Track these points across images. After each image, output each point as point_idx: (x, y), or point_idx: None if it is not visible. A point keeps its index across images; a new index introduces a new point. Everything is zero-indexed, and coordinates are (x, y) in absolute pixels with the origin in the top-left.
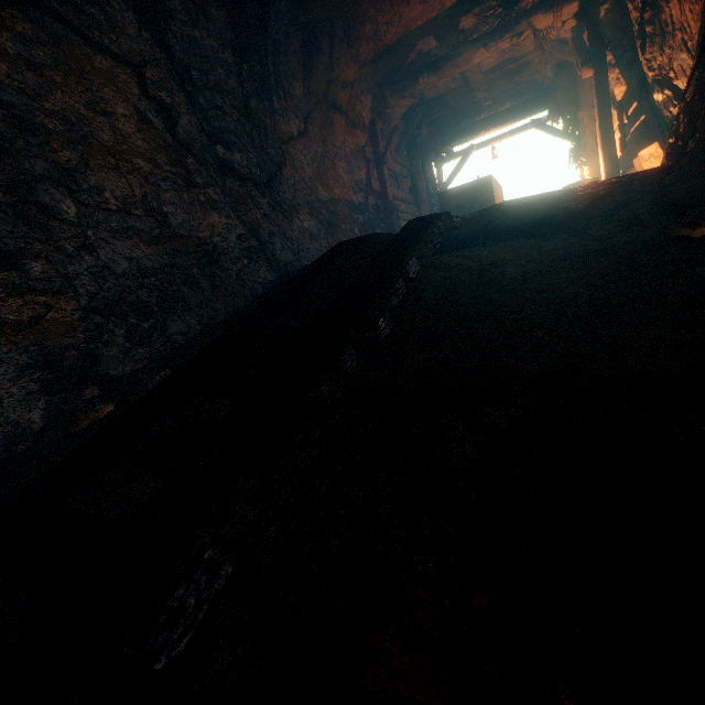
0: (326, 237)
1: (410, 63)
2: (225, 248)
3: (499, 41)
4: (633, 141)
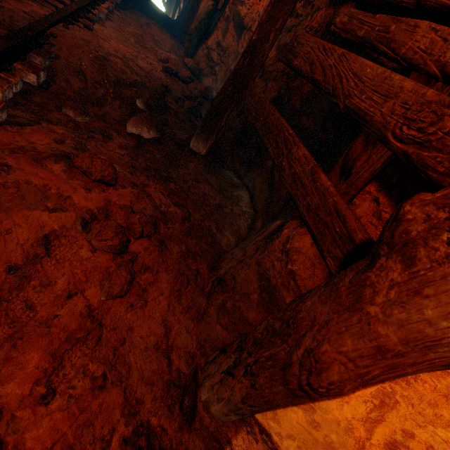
0: None
1: None
2: None
3: None
4: None
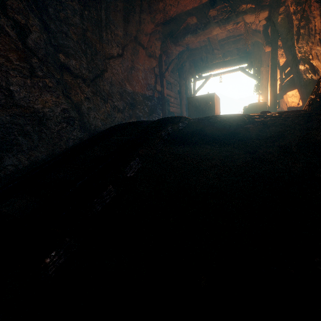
0: (128, 111)
1: (183, 28)
2: (51, 116)
3: (227, 25)
4: (285, 86)
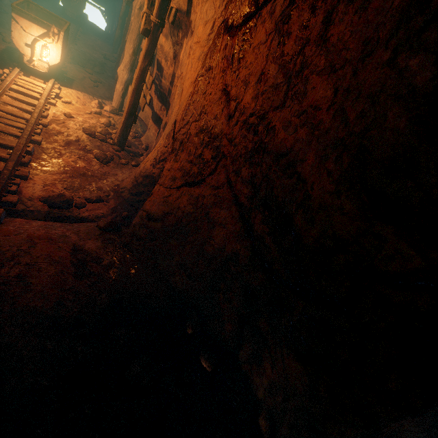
0: None
1: None
2: None
3: None
4: None
